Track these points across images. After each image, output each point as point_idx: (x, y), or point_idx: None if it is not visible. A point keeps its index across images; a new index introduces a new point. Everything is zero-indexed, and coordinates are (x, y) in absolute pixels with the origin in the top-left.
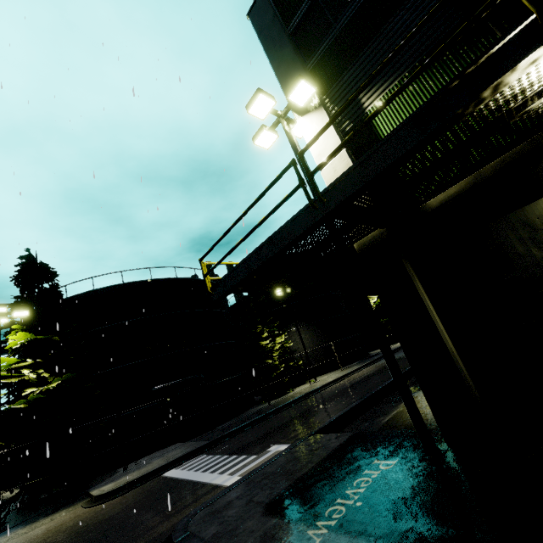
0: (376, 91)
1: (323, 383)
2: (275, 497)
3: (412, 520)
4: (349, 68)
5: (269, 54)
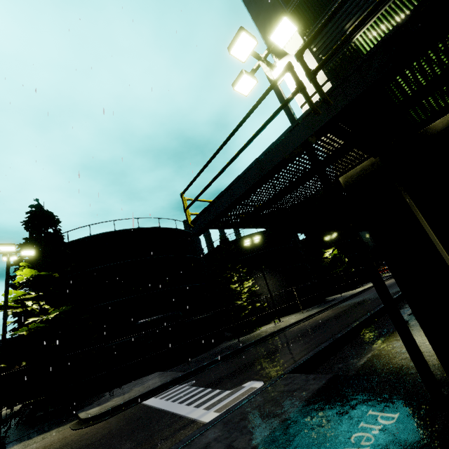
0: None
1: (287, 324)
2: (257, 445)
3: None
4: (333, 1)
5: (249, 6)
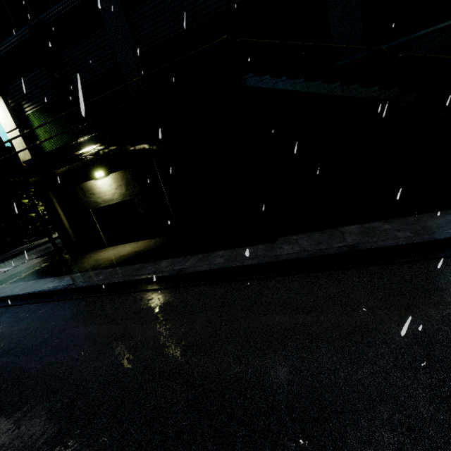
0: (30, 106)
1: None
2: None
3: (32, 276)
4: (14, 81)
5: None
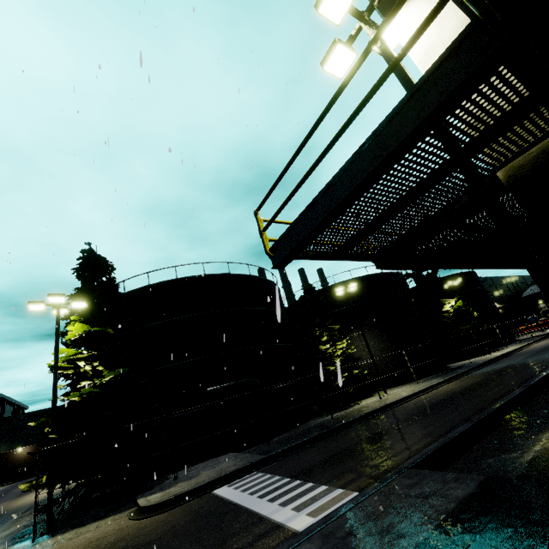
0: None
1: (396, 398)
2: None
3: None
4: None
5: None
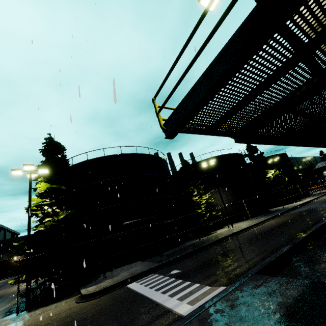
0: None
1: (239, 229)
2: None
3: None
4: None
5: None
